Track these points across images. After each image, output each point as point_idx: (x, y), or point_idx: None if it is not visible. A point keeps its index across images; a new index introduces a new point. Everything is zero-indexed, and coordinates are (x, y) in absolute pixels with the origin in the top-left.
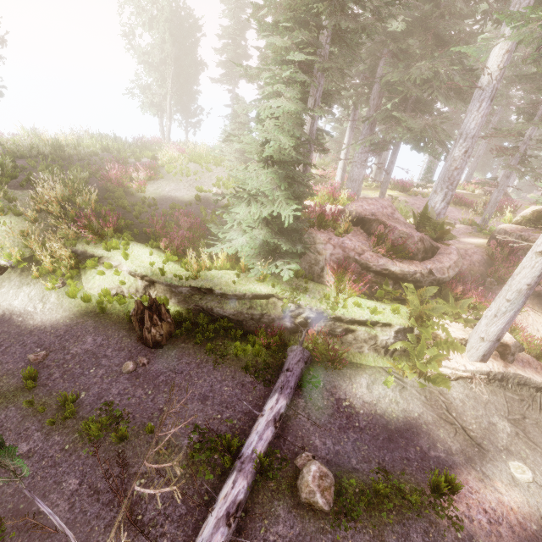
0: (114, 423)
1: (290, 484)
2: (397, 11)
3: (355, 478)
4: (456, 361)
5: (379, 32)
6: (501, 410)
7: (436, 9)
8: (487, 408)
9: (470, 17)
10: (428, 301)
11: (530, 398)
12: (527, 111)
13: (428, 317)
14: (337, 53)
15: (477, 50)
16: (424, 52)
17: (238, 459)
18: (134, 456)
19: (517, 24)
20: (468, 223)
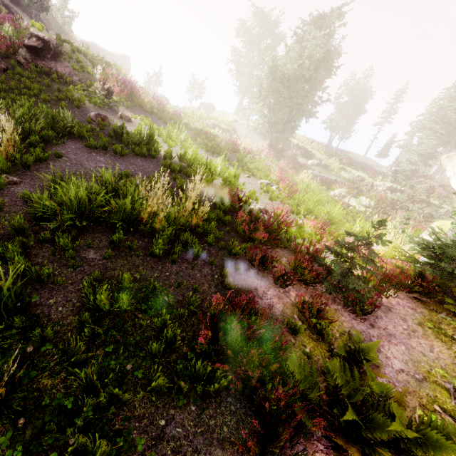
0: None
1: None
2: None
3: None
4: None
5: None
6: None
7: None
8: None
9: None
10: None
11: None
12: None
13: None
14: (453, 130)
15: None
16: None
17: None
18: None
19: None
20: None
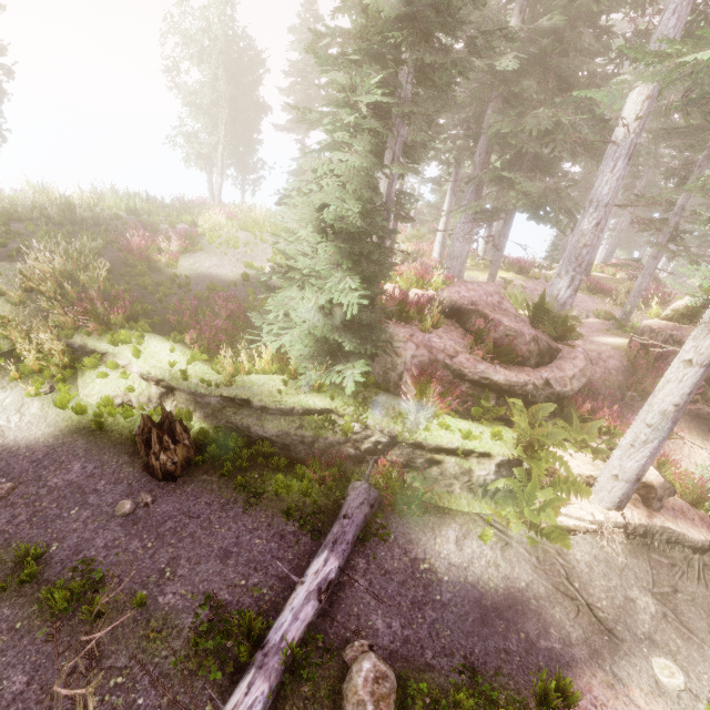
0: (92, 590)
1: (333, 689)
2: (508, 45)
3: (427, 681)
4: (580, 507)
5: (486, 71)
6: (643, 579)
7: (558, 44)
8: (623, 576)
9: (602, 55)
10: (541, 424)
11: (685, 562)
12: (678, 173)
13: (542, 445)
14: (424, 95)
15: (608, 95)
16: (543, 96)
17: (260, 649)
18: (112, 640)
19: (650, 62)
20: (605, 316)
